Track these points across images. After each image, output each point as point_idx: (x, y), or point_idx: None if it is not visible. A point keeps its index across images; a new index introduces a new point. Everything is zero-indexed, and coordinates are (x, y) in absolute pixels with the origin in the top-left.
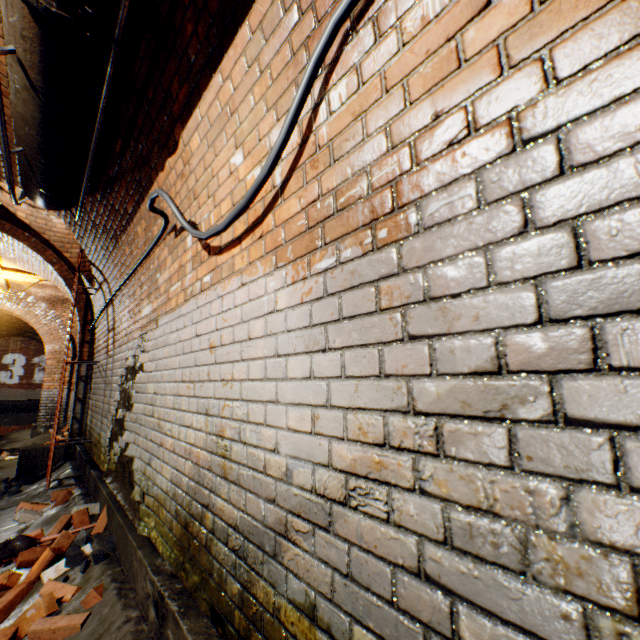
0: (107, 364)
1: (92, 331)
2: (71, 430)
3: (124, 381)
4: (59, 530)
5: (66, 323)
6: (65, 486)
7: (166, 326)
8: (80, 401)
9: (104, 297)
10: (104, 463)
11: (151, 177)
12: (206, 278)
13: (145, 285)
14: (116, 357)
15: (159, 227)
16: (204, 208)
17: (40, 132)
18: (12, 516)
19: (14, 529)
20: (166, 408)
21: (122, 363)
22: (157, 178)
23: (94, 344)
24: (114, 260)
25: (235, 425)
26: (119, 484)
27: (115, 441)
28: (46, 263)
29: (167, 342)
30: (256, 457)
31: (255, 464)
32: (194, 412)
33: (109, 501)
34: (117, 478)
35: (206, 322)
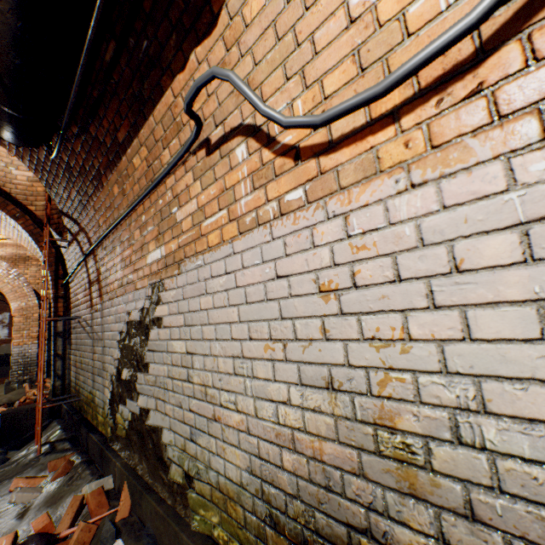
0: (92, 319)
1: (65, 286)
2: (53, 388)
3: (125, 337)
4: (72, 517)
5: (30, 280)
6: (60, 452)
7: (199, 270)
8: (60, 357)
9: (80, 248)
10: (104, 425)
11: (160, 85)
12: (292, 194)
13: (149, 226)
14: (106, 311)
15: (172, 150)
16: (276, 97)
17: (13, 4)
18: (5, 494)
19: (11, 513)
20: (217, 373)
21: (118, 317)
22: (171, 83)
23: (69, 299)
24: (95, 205)
25: (434, 414)
26: (135, 454)
27: (120, 404)
28: (8, 218)
29: (205, 289)
30: (540, 482)
31: (539, 494)
32: (291, 383)
33: (130, 478)
34: (130, 446)
35: (302, 256)
